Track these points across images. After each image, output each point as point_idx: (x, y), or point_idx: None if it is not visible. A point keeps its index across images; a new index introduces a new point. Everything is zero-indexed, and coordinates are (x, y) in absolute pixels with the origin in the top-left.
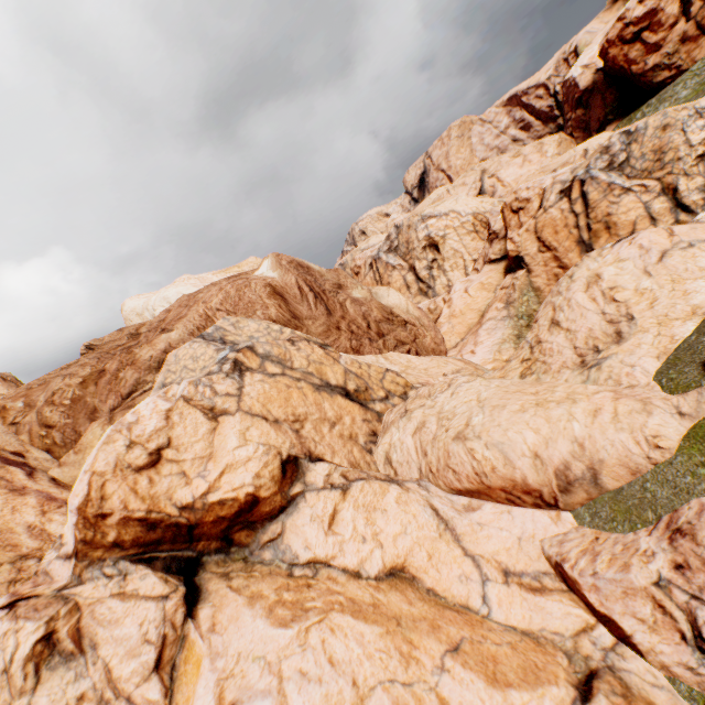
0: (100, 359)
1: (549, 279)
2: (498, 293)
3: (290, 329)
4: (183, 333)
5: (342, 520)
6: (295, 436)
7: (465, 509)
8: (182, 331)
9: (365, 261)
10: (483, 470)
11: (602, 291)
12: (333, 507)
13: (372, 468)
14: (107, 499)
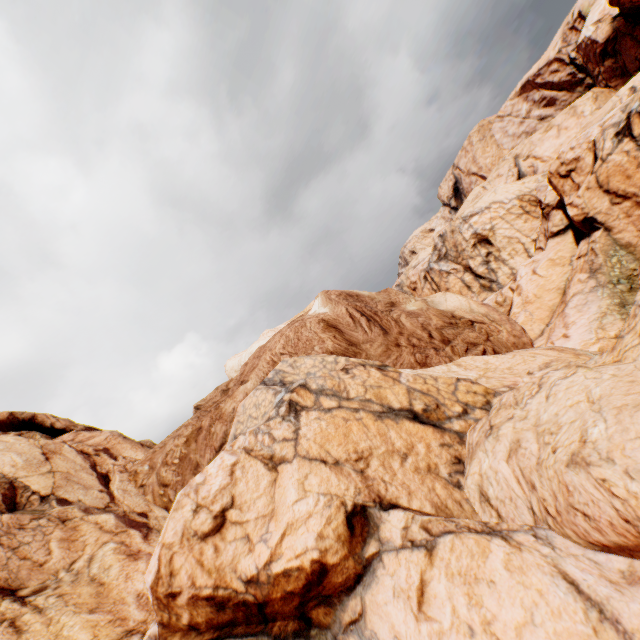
0: (199, 418)
1: (639, 229)
2: (575, 264)
3: (344, 358)
4: (256, 381)
5: (433, 597)
6: (360, 478)
7: (626, 580)
8: (255, 379)
9: (418, 276)
10: (636, 515)
11: None
12: (418, 575)
13: (465, 509)
14: (175, 575)
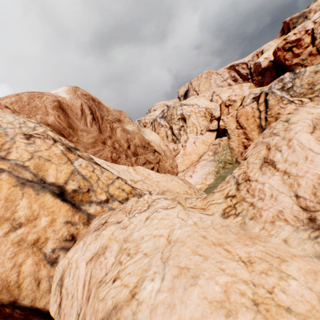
0: None
1: (239, 144)
2: (211, 147)
3: (44, 129)
4: None
5: None
6: None
7: None
8: None
9: (149, 120)
10: None
11: None
12: None
13: (41, 288)
14: None
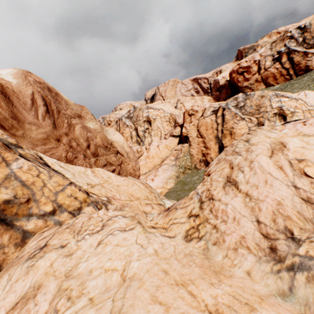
0: None
1: (198, 151)
2: (173, 152)
3: None
4: None
5: None
6: None
7: None
8: None
9: (115, 119)
10: None
11: (289, 160)
12: None
13: None
14: None
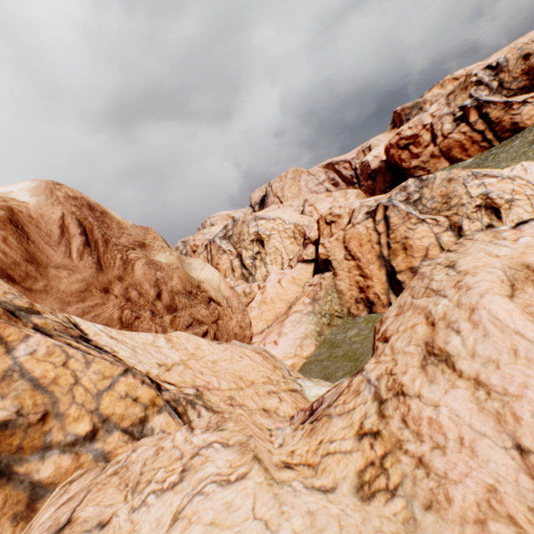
0: None
1: (351, 284)
2: (306, 289)
3: None
4: None
5: None
6: None
7: None
8: None
9: (203, 242)
10: None
11: None
12: None
13: None
14: None
